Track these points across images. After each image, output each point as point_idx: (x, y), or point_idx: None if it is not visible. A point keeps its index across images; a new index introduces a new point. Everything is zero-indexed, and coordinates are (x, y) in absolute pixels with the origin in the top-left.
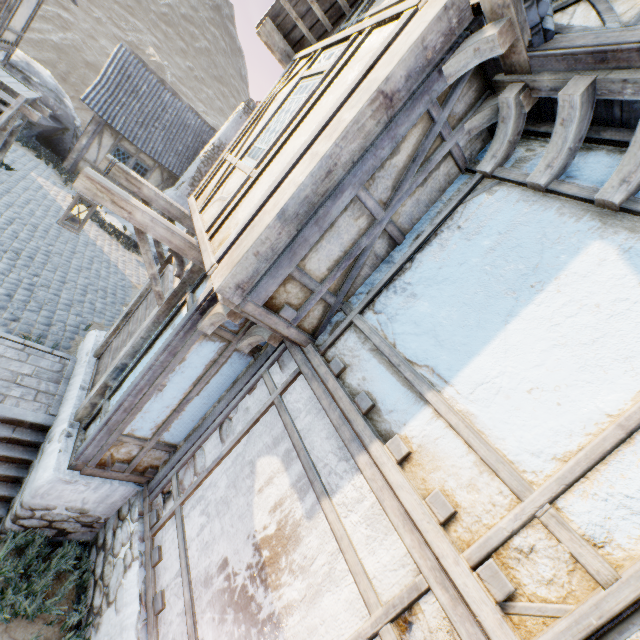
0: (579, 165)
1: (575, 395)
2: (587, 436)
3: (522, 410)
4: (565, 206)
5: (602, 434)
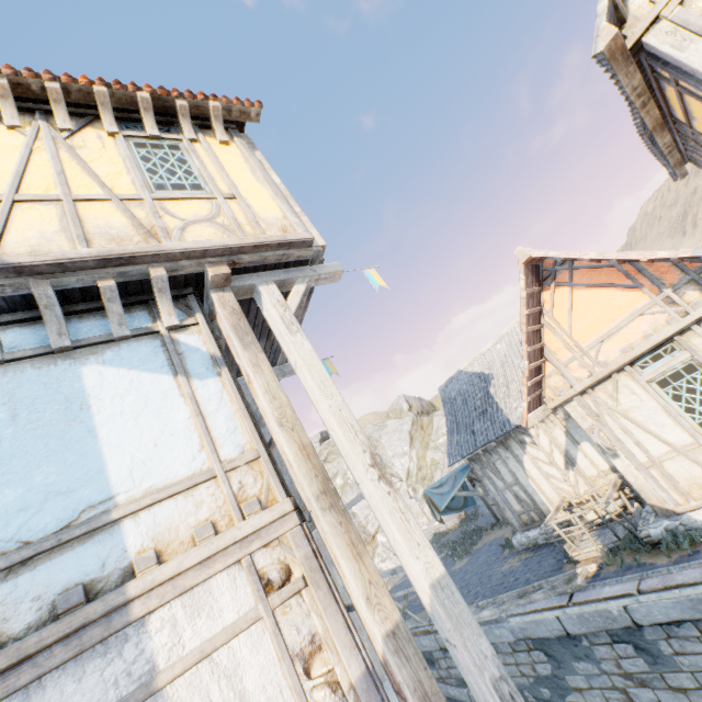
0: (10, 340)
1: (172, 425)
2: (196, 431)
3: (166, 454)
4: (36, 363)
5: (198, 423)
